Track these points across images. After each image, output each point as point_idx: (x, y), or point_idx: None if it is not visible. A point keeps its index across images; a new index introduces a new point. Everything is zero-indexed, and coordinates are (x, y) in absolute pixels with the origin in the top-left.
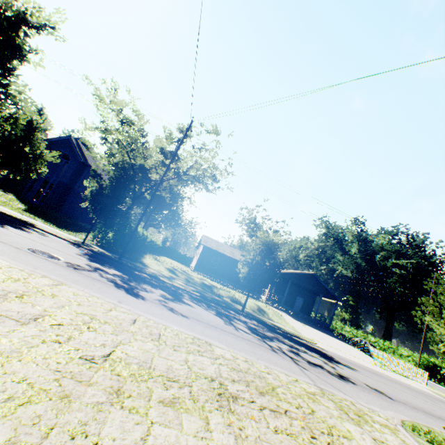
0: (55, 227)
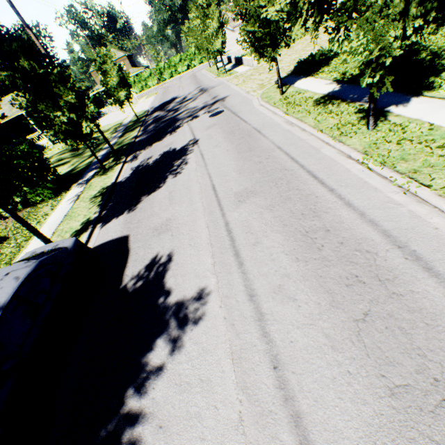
0: (22, 233)
